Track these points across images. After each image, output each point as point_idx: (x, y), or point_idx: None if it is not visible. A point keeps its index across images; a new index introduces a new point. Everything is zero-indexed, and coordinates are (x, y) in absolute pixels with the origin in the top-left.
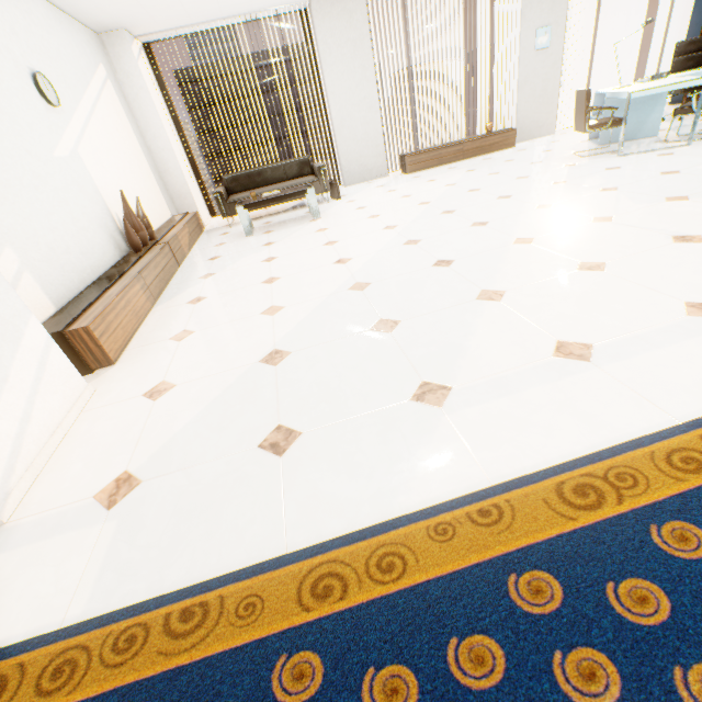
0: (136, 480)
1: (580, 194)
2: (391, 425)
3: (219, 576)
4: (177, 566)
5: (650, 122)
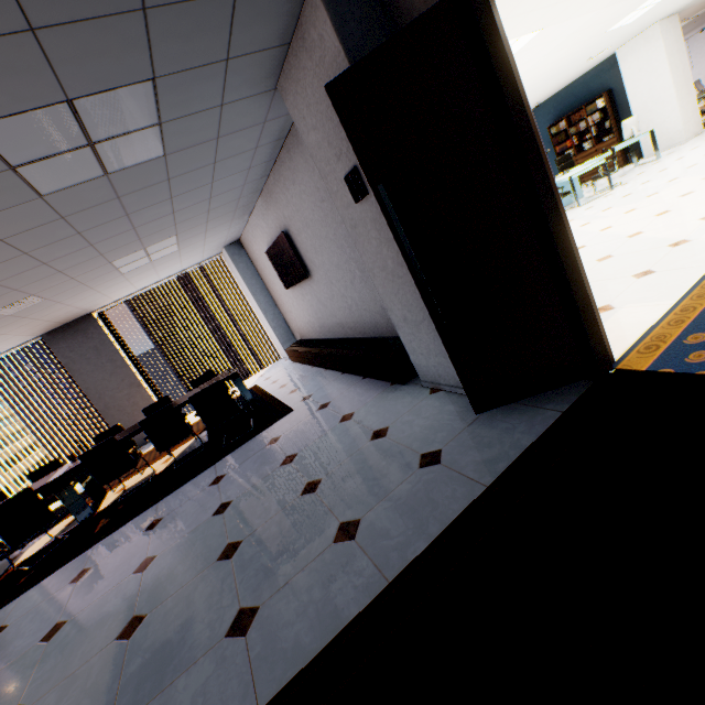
0: (605, 306)
1: (594, 216)
2: (681, 250)
3: (704, 273)
4: (682, 285)
5: (576, 192)
